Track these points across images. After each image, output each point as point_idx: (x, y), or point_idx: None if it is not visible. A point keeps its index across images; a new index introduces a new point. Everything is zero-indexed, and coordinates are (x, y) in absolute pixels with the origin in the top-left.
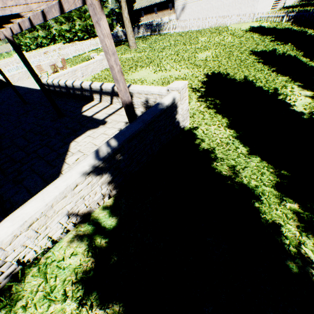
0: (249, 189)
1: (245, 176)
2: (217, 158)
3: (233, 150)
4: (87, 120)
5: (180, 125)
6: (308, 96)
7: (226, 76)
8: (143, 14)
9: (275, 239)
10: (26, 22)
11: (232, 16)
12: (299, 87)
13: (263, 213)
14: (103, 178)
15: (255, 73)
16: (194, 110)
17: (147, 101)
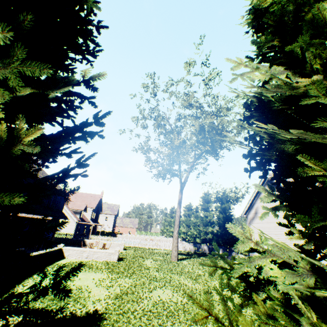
0: None
1: None
2: None
3: None
4: None
5: None
6: None
7: (93, 326)
8: None
9: None
10: None
11: None
12: None
13: None
14: None
15: None
16: None
17: None
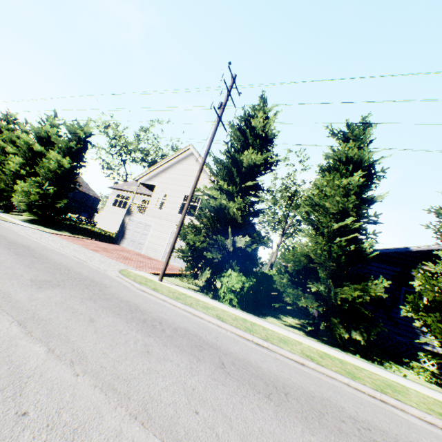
0: None
1: None
2: None
3: None
4: None
5: None
6: None
7: None
8: None
9: None
10: None
11: None
12: None
13: None
14: None
15: None
16: None
17: None
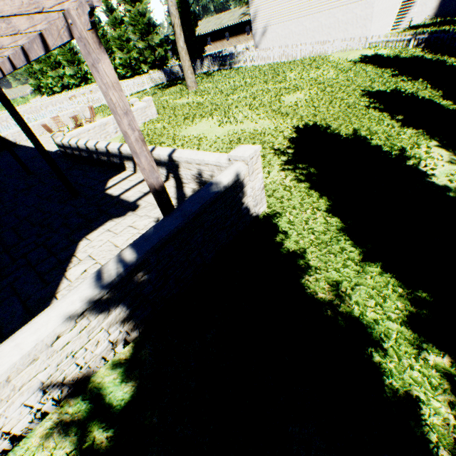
0: (364, 326)
1: (355, 301)
2: (309, 267)
3: (336, 253)
4: (110, 202)
5: (250, 213)
6: (454, 159)
7: (326, 129)
8: (211, 42)
9: (412, 431)
10: (6, 63)
11: (334, 41)
12: (439, 145)
13: (389, 375)
14: (111, 316)
15: (370, 124)
16: (276, 184)
17: (200, 174)
